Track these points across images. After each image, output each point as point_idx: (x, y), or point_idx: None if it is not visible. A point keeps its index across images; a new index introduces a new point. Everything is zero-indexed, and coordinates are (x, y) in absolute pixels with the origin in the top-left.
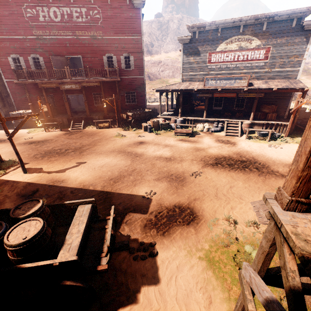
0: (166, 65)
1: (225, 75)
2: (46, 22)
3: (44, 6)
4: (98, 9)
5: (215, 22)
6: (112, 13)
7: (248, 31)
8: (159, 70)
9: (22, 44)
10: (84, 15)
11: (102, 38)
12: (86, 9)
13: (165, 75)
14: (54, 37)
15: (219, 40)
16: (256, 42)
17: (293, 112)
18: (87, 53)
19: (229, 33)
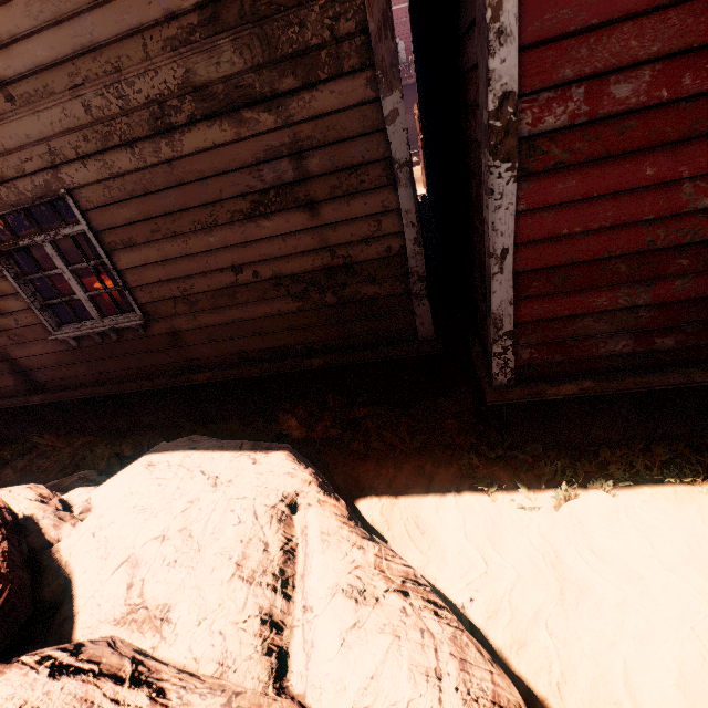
0: None
1: None
2: None
3: None
4: None
5: None
6: None
7: None
8: None
9: None
10: None
11: None
12: None
13: None
14: None
15: None
16: None
17: None
18: None
19: None
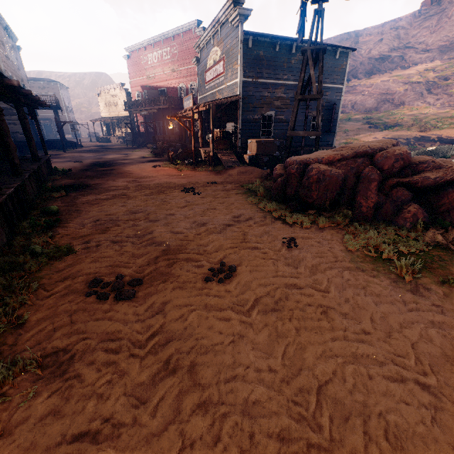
0: (377, 90)
1: (211, 96)
2: (151, 64)
3: (151, 53)
4: (176, 46)
5: (201, 38)
6: (184, 46)
7: (215, 41)
8: (358, 99)
9: (141, 83)
10: (169, 53)
11: (178, 70)
12: (170, 48)
13: (361, 107)
14: (154, 75)
15: (207, 57)
16: (219, 52)
17: (191, 133)
18: (169, 85)
19: (209, 47)
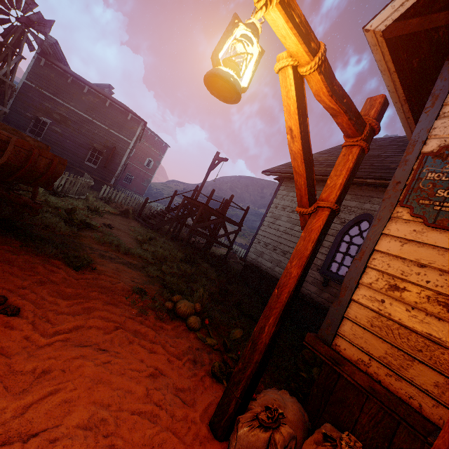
0: None
1: None
2: None
3: None
4: None
5: None
6: None
7: None
8: (253, 219)
9: None
10: None
11: None
12: None
13: (250, 224)
14: None
15: None
16: None
17: None
18: None
19: None
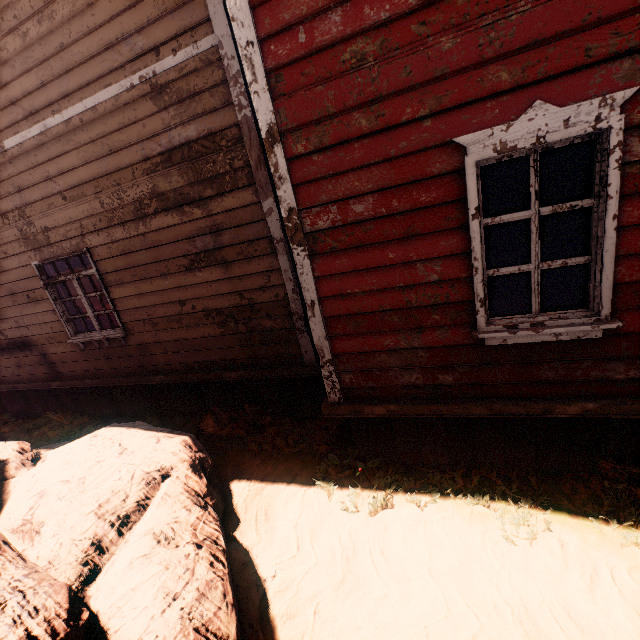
0: None
1: None
2: None
3: None
4: None
5: None
6: None
7: None
8: None
9: None
10: None
11: None
12: None
13: None
14: None
15: None
16: None
17: None
18: None
19: None
